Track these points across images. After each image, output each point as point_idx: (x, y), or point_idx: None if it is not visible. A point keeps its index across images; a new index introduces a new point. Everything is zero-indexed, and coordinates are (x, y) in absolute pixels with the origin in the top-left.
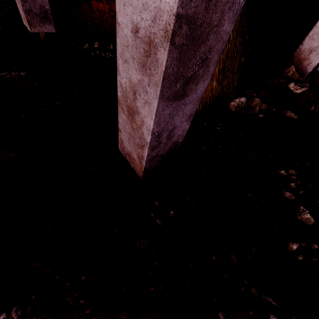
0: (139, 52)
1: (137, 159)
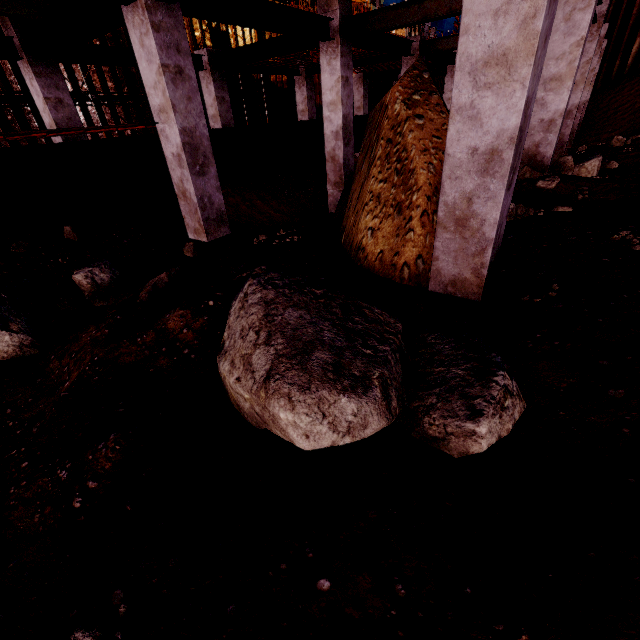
0: (478, 163)
1: (471, 276)
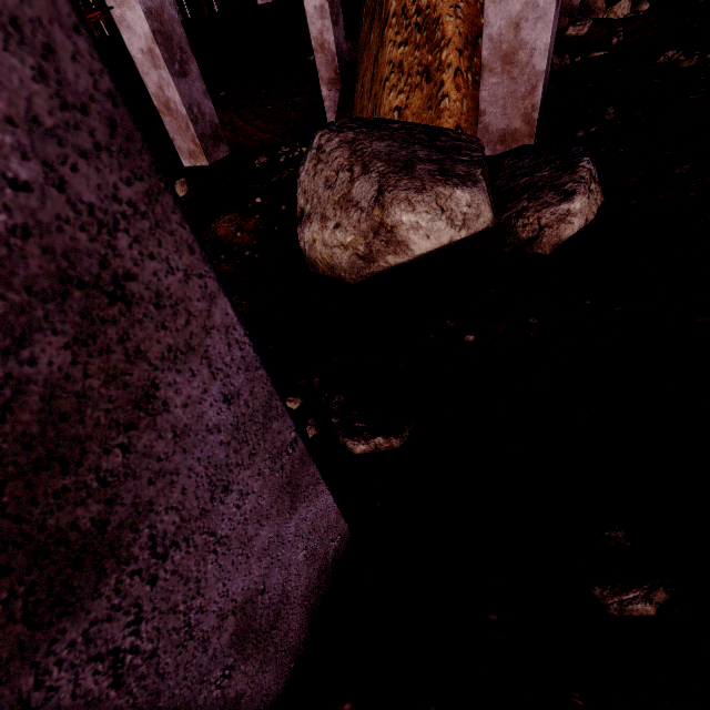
0: None
1: (521, 125)
